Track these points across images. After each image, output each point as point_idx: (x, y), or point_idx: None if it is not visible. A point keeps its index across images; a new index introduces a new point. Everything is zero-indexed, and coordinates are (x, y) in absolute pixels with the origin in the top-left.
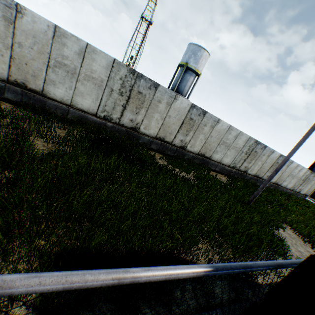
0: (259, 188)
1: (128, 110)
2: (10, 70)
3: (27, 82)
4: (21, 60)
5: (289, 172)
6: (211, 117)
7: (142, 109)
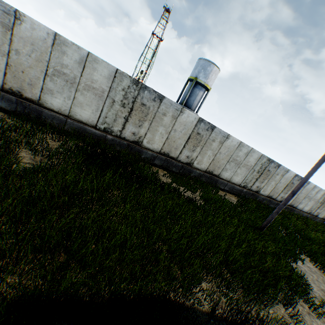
0: (273, 213)
1: (131, 122)
2: (5, 77)
3: (23, 90)
4: (17, 67)
5: (305, 193)
6: (220, 132)
7: (145, 122)
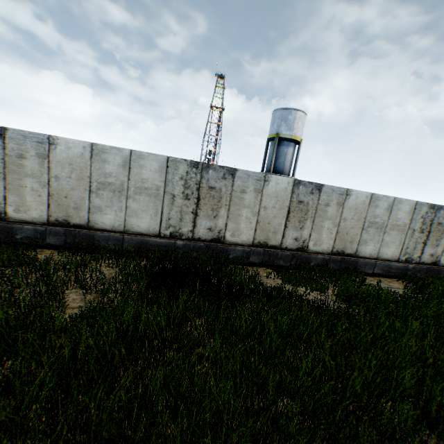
0: None
1: (202, 216)
2: (49, 209)
3: (69, 218)
4: (60, 194)
5: None
6: (333, 190)
7: (221, 209)
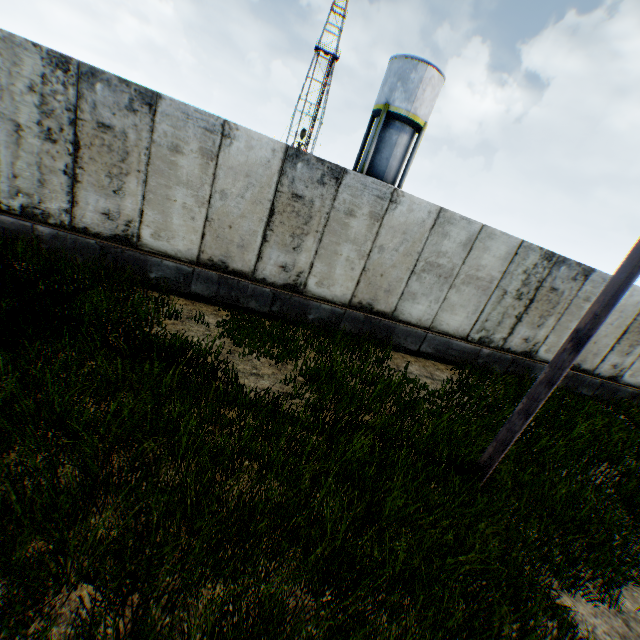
0: (515, 413)
1: (89, 185)
2: None
3: None
4: None
5: None
6: (366, 186)
7: (129, 178)
